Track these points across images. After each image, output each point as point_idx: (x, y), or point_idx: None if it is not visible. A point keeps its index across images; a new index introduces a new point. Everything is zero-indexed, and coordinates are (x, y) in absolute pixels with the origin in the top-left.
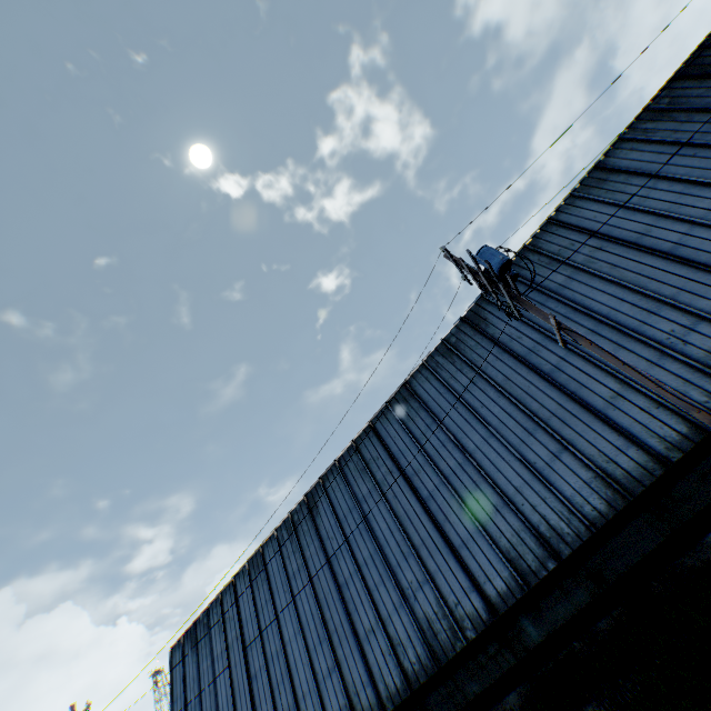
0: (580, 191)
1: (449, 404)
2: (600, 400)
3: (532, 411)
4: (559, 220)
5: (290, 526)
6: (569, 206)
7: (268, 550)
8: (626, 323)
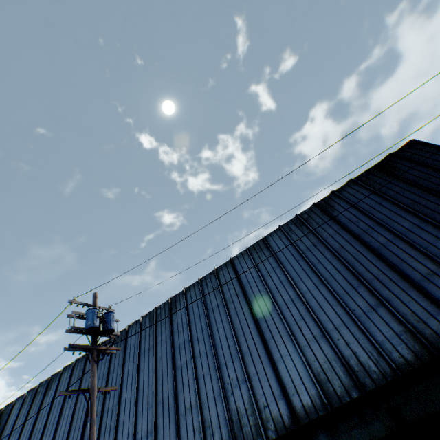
0: (250, 249)
1: (133, 357)
2: (183, 406)
3: (157, 391)
4: (234, 262)
5: (35, 393)
6: (242, 255)
7: (17, 404)
8: (220, 357)
